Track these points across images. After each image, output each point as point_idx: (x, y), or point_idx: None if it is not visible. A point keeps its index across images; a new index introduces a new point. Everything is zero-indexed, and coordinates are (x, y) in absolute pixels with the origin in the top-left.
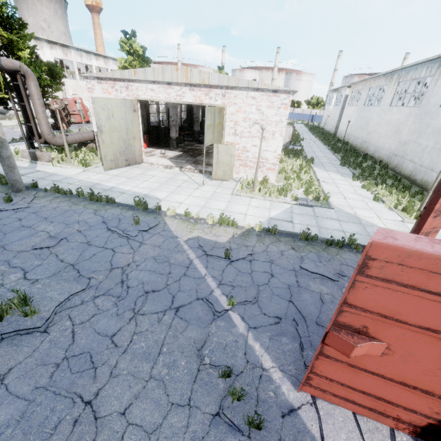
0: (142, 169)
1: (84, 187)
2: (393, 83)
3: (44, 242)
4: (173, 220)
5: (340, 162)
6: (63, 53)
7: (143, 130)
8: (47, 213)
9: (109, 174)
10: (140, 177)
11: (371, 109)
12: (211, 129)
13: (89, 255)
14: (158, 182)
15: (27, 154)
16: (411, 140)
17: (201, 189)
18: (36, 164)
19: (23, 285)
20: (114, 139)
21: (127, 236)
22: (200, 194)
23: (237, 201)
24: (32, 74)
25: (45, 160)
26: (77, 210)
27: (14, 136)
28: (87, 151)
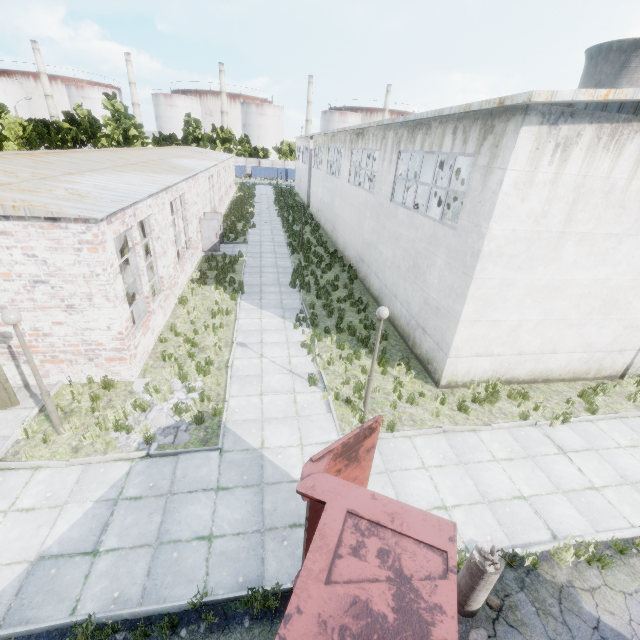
0: None
1: None
2: (347, 149)
3: None
4: None
5: (291, 279)
6: None
7: None
8: None
9: None
10: None
11: (333, 181)
12: None
13: None
14: None
15: None
16: (373, 244)
17: None
18: None
19: None
20: None
21: None
22: None
23: None
24: None
25: None
26: None
27: None
28: None
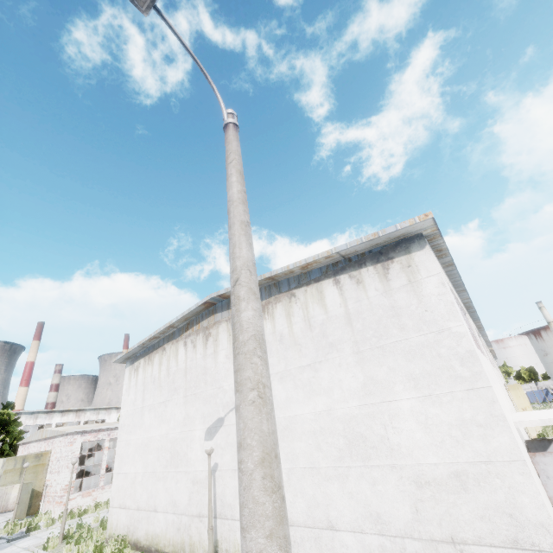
0: None
1: None
2: None
3: None
4: None
5: None
6: None
7: (79, 475)
8: None
9: None
10: None
11: None
12: (15, 472)
13: None
14: None
15: None
16: None
17: None
18: None
19: None
20: None
21: None
22: None
23: None
24: None
25: None
26: None
27: None
28: None
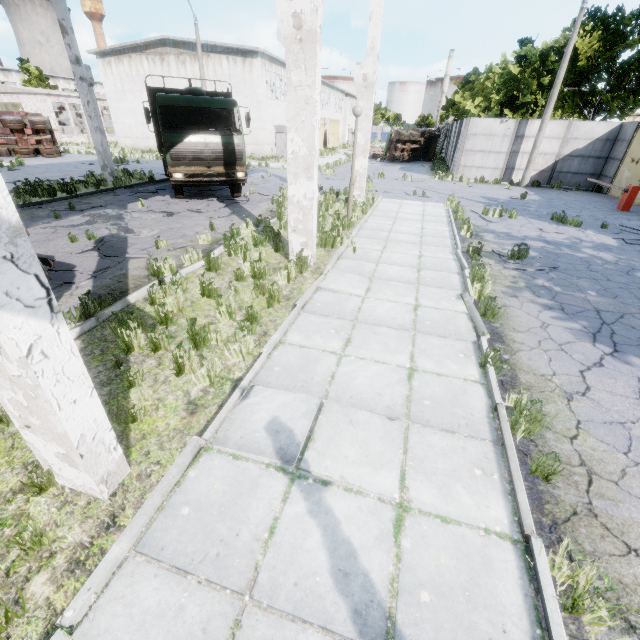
0: None
1: None
2: None
3: None
4: None
5: None
6: (4, 76)
7: None
8: None
9: None
10: None
11: None
12: None
13: None
14: None
15: None
16: None
17: None
18: None
19: None
20: None
21: None
22: None
23: None
24: None
25: None
26: None
27: None
28: None
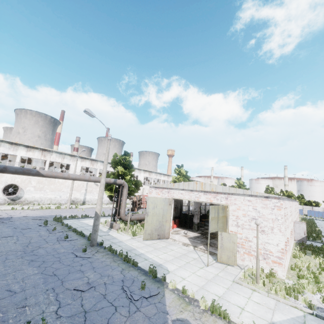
0: (166, 243)
1: (125, 250)
2: None
3: (82, 285)
4: (171, 293)
5: None
6: (148, 174)
7: (176, 215)
8: (96, 264)
9: (144, 243)
10: (163, 249)
11: None
12: (215, 220)
13: (99, 307)
14: (174, 255)
15: (109, 223)
16: None
17: (205, 269)
18: (110, 230)
19: (52, 317)
20: (154, 220)
21: (130, 298)
22: (203, 274)
23: (236, 290)
24: (127, 185)
25: (116, 228)
26: (113, 266)
27: (110, 212)
28: (140, 226)
